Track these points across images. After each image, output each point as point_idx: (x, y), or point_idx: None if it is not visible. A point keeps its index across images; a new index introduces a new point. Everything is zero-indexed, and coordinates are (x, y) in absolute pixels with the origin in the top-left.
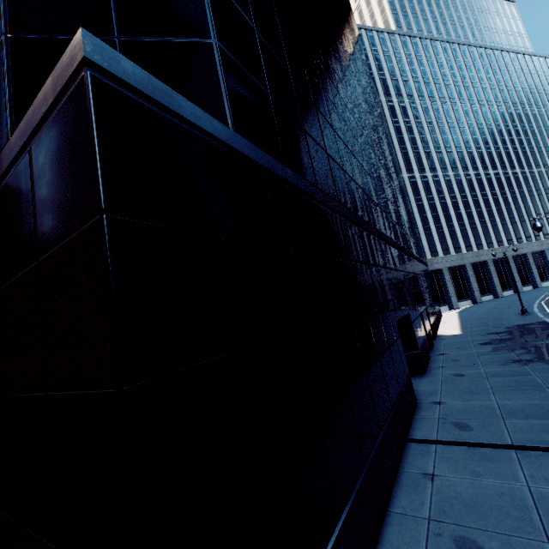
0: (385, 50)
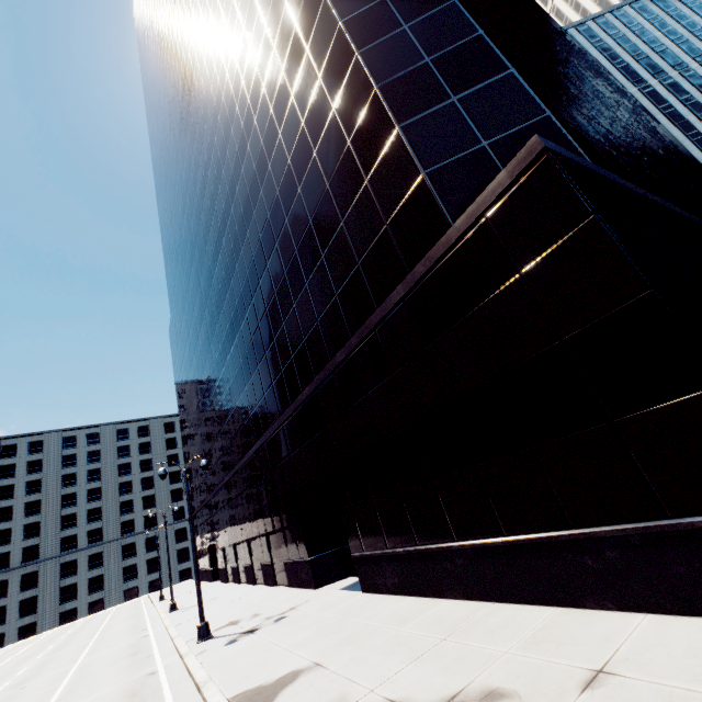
0: (613, 33)
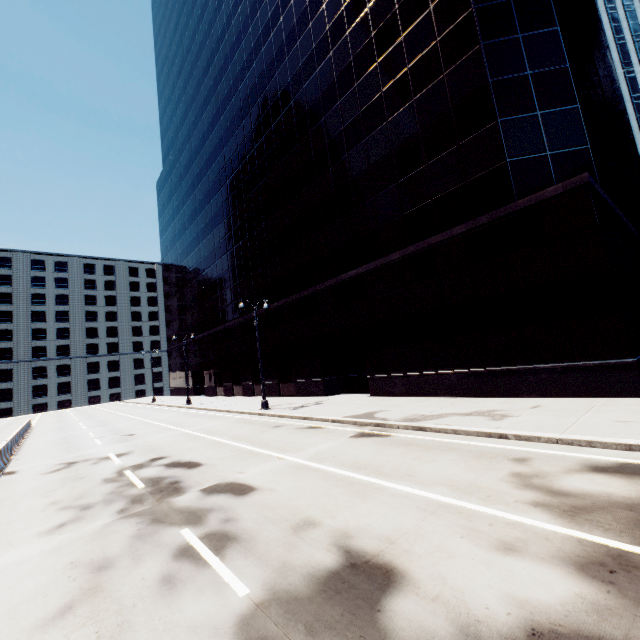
0: (627, 3)
